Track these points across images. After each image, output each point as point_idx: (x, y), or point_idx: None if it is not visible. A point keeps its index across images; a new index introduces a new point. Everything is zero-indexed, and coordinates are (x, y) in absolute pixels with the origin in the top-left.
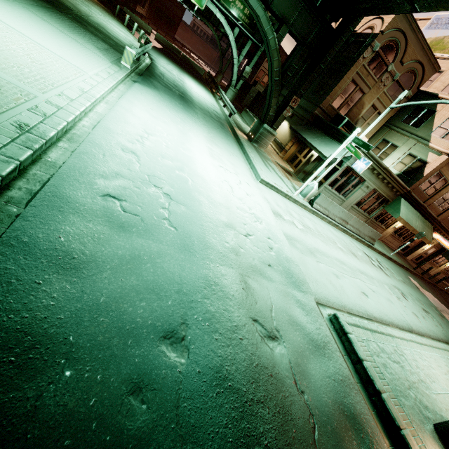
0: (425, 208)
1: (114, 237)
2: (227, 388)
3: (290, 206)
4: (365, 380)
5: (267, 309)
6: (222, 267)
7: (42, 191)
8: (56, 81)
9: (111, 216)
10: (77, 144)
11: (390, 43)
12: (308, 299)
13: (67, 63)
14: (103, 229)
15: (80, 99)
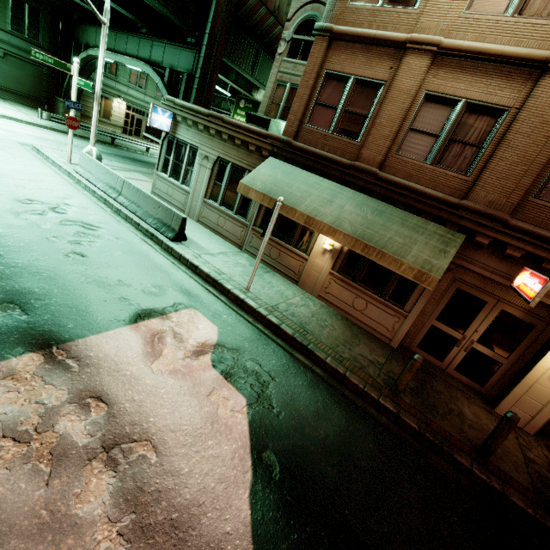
0: (371, 174)
1: None
2: None
3: (13, 150)
4: None
5: None
6: None
7: None
8: None
9: None
10: None
11: (305, 22)
12: None
13: None
14: None
15: None
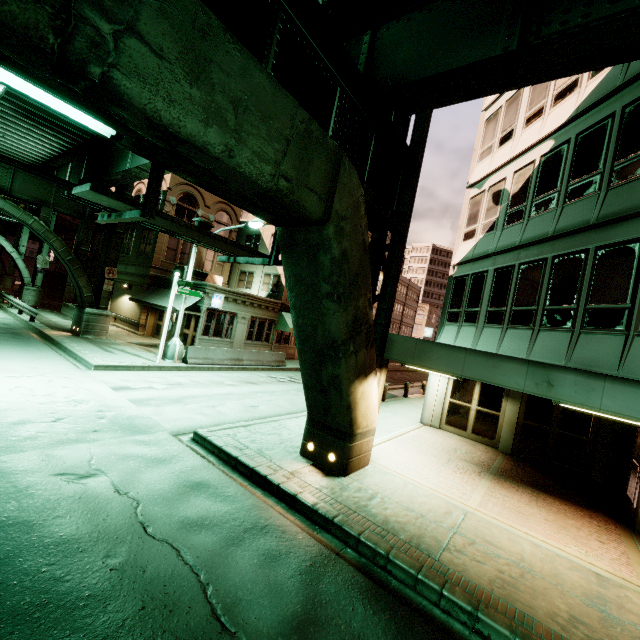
0: None
1: None
2: (5, 525)
3: (150, 375)
4: (228, 460)
5: (84, 461)
6: (3, 457)
7: None
8: None
9: None
10: None
11: (184, 195)
12: (157, 435)
13: None
14: None
15: None
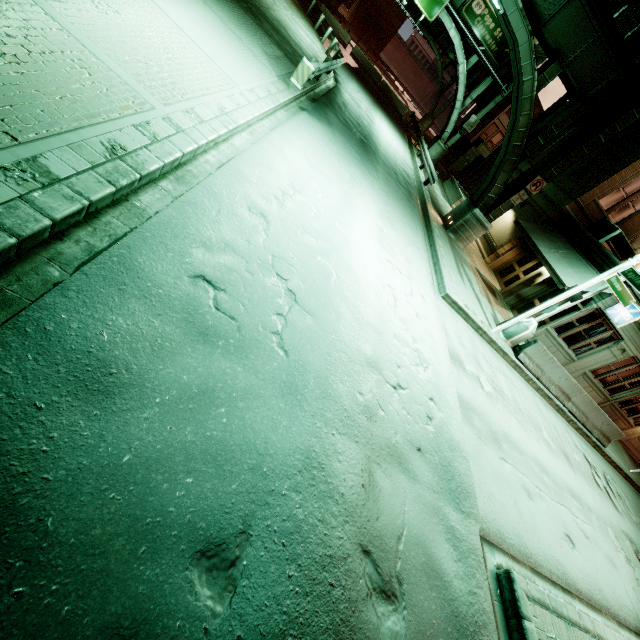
0: None
1: (185, 349)
2: None
3: (481, 349)
4: None
5: (393, 533)
6: (339, 437)
7: (108, 251)
8: (191, 90)
9: (193, 312)
10: (187, 187)
11: None
12: (468, 528)
13: (216, 68)
14: (173, 333)
15: (214, 122)
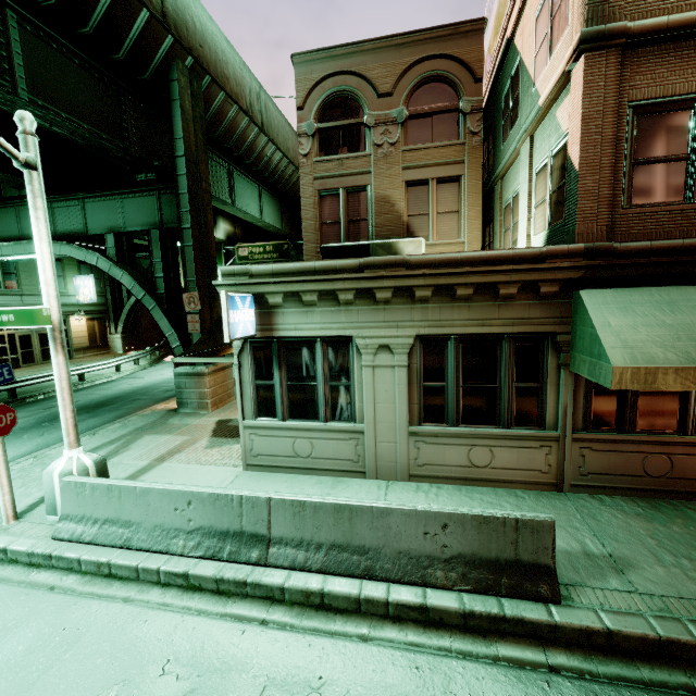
0: None
1: None
2: None
3: None
4: None
5: None
6: None
7: None
8: None
9: None
10: None
11: (329, 103)
12: None
13: None
14: None
15: None
